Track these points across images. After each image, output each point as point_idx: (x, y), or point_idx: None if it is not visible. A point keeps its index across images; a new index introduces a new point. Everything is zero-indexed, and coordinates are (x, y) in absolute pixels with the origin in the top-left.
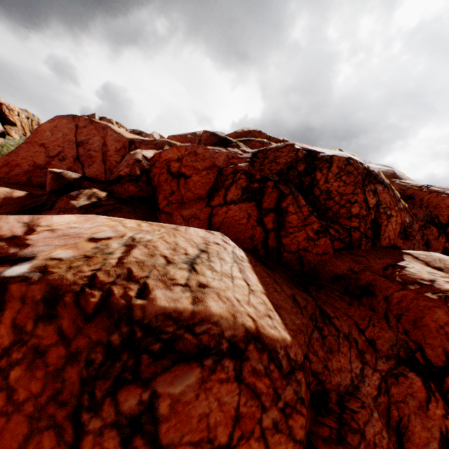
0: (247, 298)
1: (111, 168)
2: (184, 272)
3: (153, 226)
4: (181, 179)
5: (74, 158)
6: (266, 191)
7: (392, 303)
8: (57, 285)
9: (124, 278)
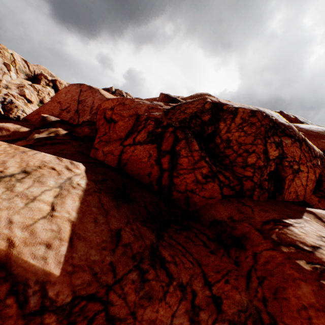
0: (31, 222)
1: None
2: None
3: (9, 147)
4: (112, 124)
5: (75, 111)
6: (165, 135)
7: (259, 262)
8: None
9: None
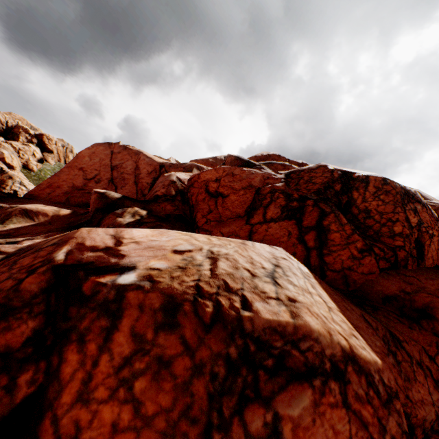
0: (330, 315)
1: (142, 189)
2: (270, 286)
3: (221, 240)
4: (218, 199)
5: (108, 180)
6: (306, 209)
7: None
8: (170, 293)
9: (224, 289)
